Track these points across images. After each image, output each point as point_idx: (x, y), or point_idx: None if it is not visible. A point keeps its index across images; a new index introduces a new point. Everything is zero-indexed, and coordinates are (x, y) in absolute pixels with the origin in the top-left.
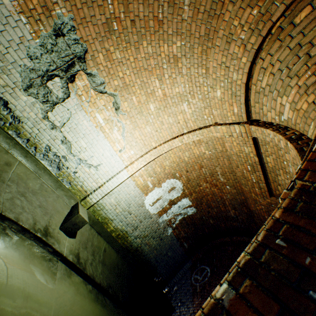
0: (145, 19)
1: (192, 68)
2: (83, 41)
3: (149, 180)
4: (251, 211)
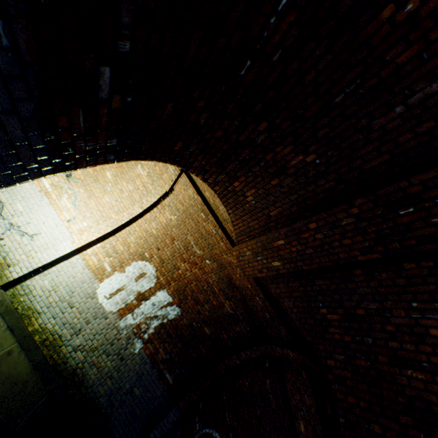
0: None
1: None
2: None
3: (108, 262)
4: (239, 288)
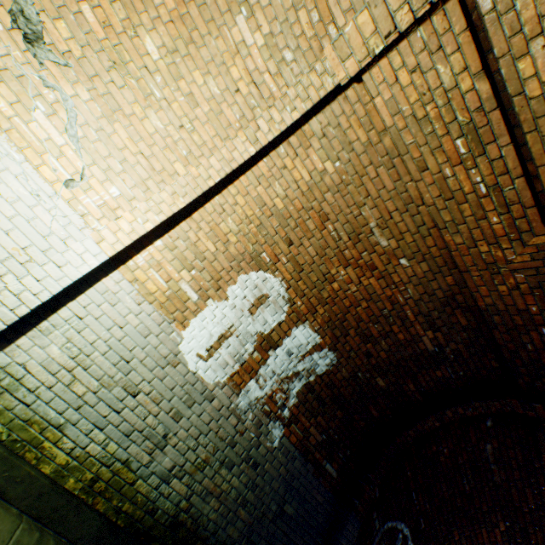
0: None
1: None
2: None
3: (187, 280)
4: (482, 310)
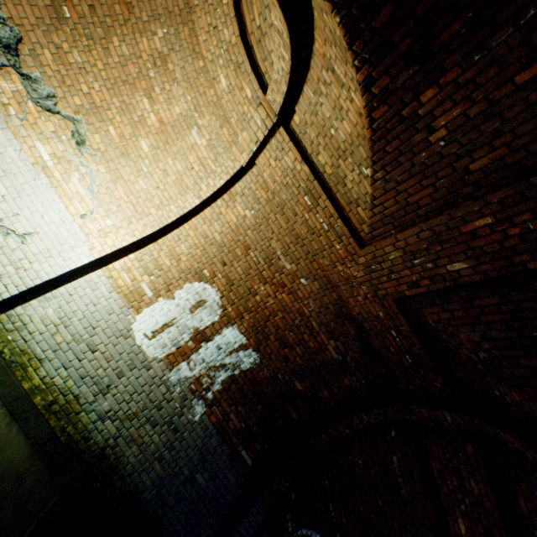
0: (108, 3)
1: (188, 67)
2: (15, 24)
3: (147, 282)
4: (357, 319)
